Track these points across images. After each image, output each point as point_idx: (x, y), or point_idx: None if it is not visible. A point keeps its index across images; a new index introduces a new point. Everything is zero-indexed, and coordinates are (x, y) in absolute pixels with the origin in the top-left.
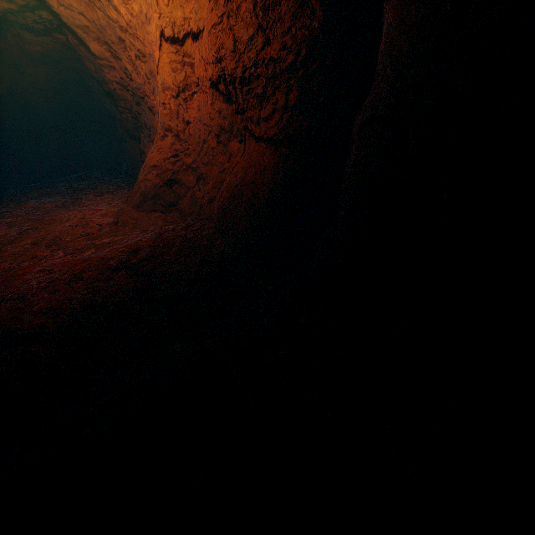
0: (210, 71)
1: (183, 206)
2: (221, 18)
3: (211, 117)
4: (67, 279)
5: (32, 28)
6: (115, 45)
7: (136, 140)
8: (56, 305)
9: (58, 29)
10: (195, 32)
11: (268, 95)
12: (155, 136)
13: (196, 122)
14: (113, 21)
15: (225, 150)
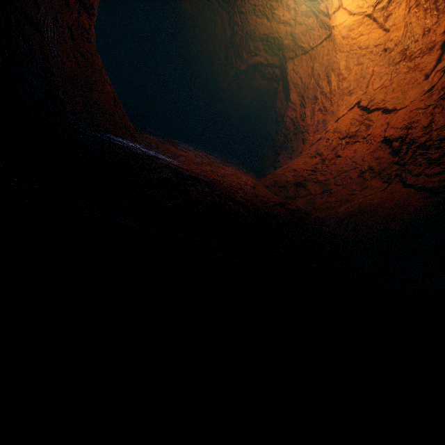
0: (390, 132)
1: (298, 202)
2: (428, 106)
3: (364, 159)
4: (249, 193)
5: (264, 75)
6: (308, 99)
7: (275, 153)
8: (248, 200)
9: (277, 80)
10: (389, 109)
11: (441, 161)
12: (297, 156)
13: (346, 158)
14: (319, 87)
15: (362, 182)
